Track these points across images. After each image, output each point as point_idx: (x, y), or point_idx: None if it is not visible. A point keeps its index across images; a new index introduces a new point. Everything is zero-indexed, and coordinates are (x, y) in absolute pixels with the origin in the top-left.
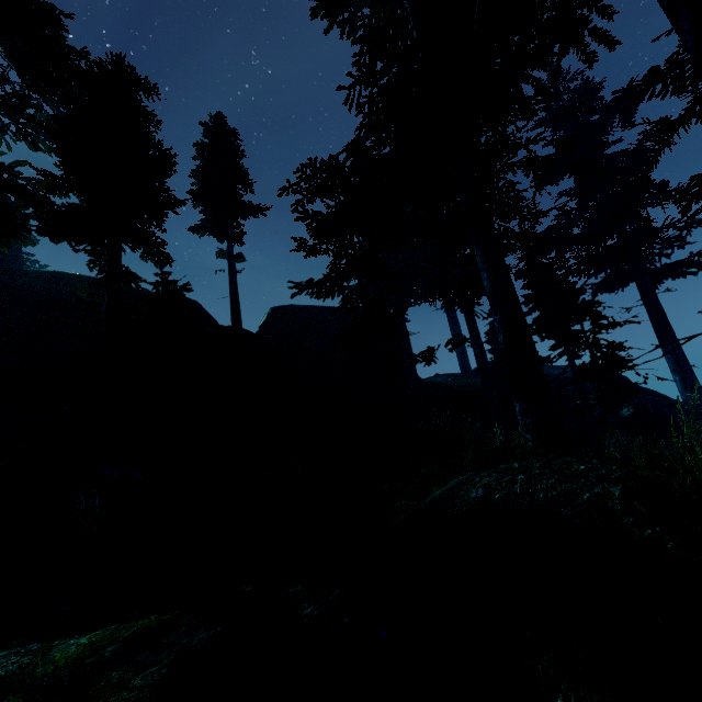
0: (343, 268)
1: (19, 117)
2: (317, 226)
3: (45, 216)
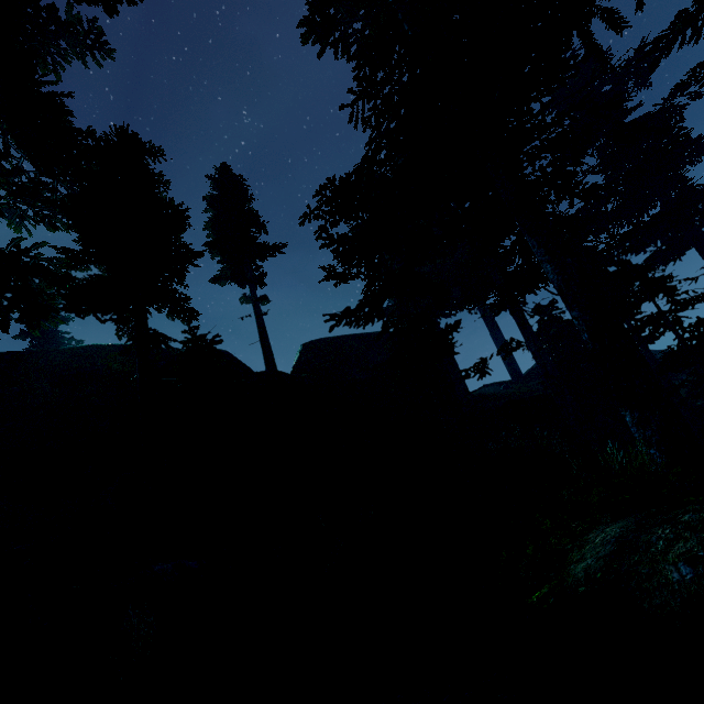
0: (378, 289)
1: (34, 202)
2: (344, 250)
3: (68, 292)
